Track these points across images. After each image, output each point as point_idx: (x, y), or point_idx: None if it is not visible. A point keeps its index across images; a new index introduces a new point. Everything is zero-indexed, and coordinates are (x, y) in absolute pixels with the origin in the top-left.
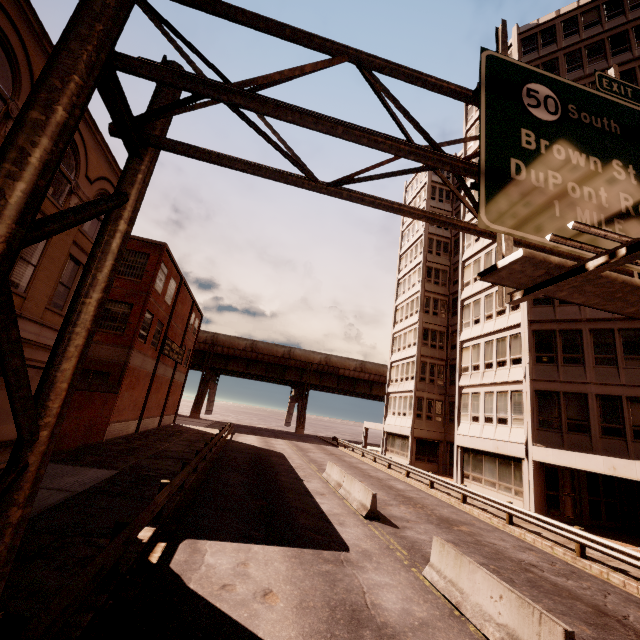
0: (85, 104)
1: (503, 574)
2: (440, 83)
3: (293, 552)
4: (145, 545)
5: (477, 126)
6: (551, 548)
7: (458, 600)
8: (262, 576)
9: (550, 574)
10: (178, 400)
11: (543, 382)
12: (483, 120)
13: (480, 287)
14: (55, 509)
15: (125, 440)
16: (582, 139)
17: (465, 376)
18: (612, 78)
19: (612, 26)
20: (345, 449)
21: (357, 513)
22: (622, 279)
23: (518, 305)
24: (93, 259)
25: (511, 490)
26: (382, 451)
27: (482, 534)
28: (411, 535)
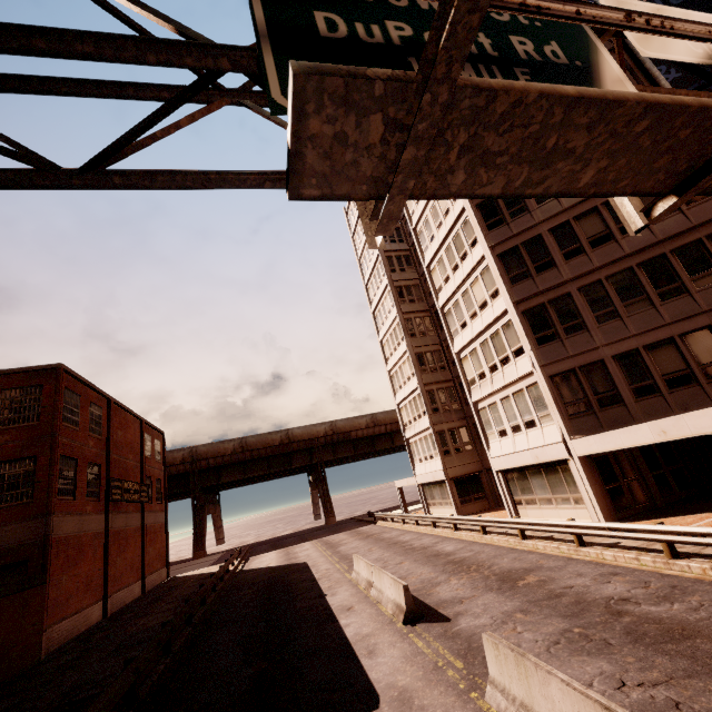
0: None
1: (593, 637)
2: None
3: None
4: None
5: None
6: (637, 560)
7: None
8: None
9: (649, 605)
10: (165, 547)
11: (554, 364)
12: None
13: (453, 287)
14: None
15: (80, 641)
16: None
17: (475, 389)
18: None
19: None
20: (384, 522)
21: (394, 620)
22: (538, 89)
23: (497, 291)
24: None
25: (569, 500)
26: (424, 508)
27: (554, 577)
28: (466, 625)
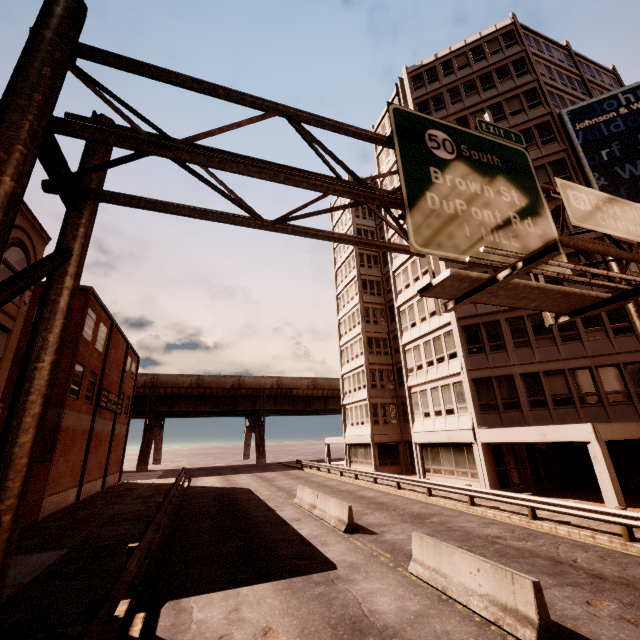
0: (31, 171)
1: (475, 551)
2: (359, 131)
3: (283, 584)
4: (122, 621)
5: (386, 151)
6: (509, 518)
7: (443, 585)
8: (258, 616)
9: (512, 541)
10: (121, 455)
11: (477, 370)
12: (399, 162)
13: (411, 293)
14: (0, 611)
15: (66, 513)
16: (475, 172)
17: (412, 376)
18: (488, 122)
19: (479, 68)
20: (310, 470)
21: (336, 530)
22: (523, 283)
23: None
24: (41, 321)
25: (468, 474)
26: (347, 464)
27: (451, 520)
28: (390, 538)
